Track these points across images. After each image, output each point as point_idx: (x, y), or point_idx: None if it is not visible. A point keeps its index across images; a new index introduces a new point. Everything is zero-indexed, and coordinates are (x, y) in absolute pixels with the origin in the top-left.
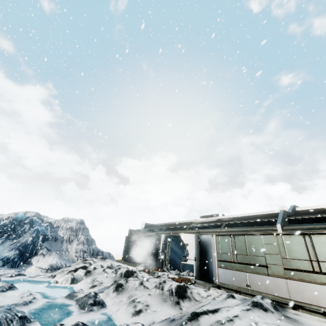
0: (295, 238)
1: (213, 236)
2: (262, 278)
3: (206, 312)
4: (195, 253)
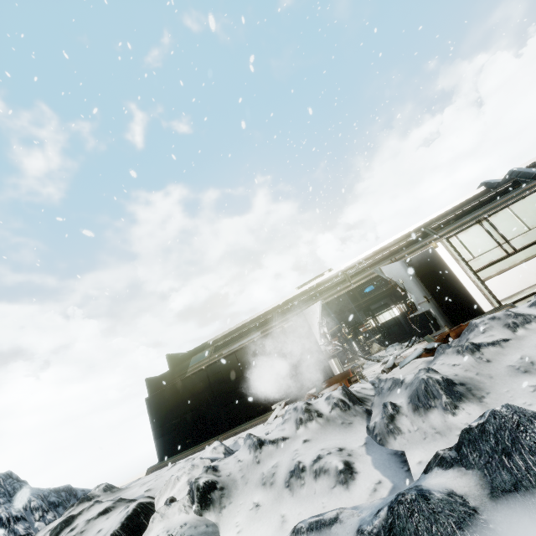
0: None
1: (439, 245)
2: None
3: None
4: (421, 291)
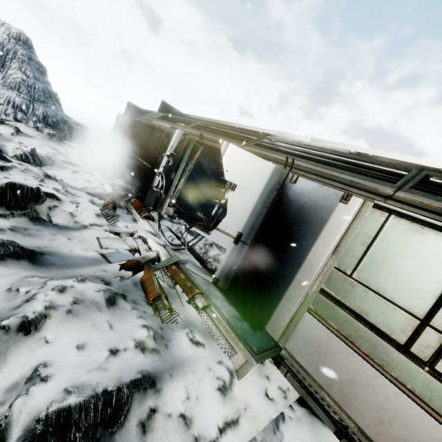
0: None
1: (352, 203)
2: None
3: None
4: (245, 223)
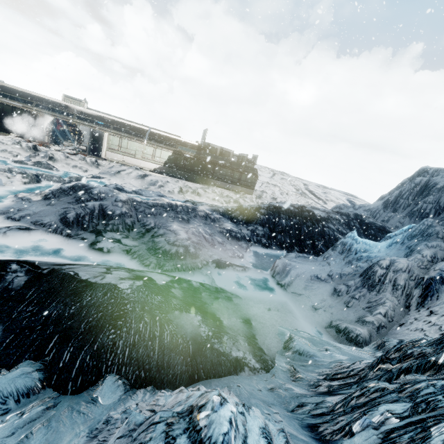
0: (151, 148)
1: (106, 134)
2: (131, 159)
3: (122, 171)
4: (89, 140)
